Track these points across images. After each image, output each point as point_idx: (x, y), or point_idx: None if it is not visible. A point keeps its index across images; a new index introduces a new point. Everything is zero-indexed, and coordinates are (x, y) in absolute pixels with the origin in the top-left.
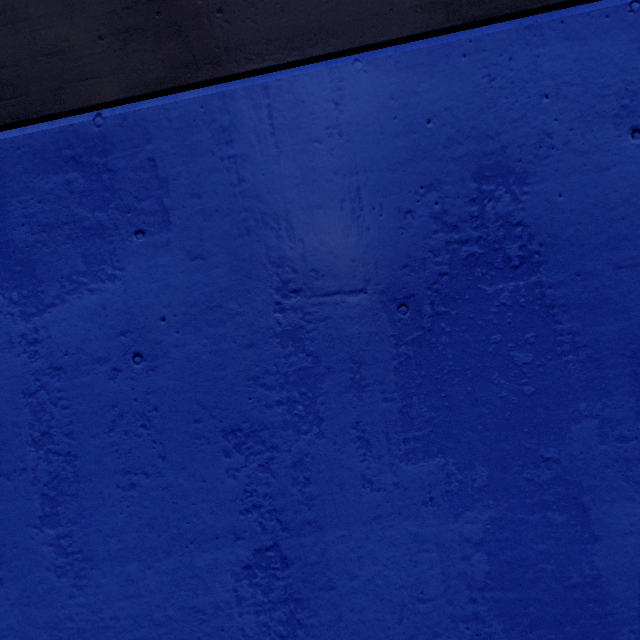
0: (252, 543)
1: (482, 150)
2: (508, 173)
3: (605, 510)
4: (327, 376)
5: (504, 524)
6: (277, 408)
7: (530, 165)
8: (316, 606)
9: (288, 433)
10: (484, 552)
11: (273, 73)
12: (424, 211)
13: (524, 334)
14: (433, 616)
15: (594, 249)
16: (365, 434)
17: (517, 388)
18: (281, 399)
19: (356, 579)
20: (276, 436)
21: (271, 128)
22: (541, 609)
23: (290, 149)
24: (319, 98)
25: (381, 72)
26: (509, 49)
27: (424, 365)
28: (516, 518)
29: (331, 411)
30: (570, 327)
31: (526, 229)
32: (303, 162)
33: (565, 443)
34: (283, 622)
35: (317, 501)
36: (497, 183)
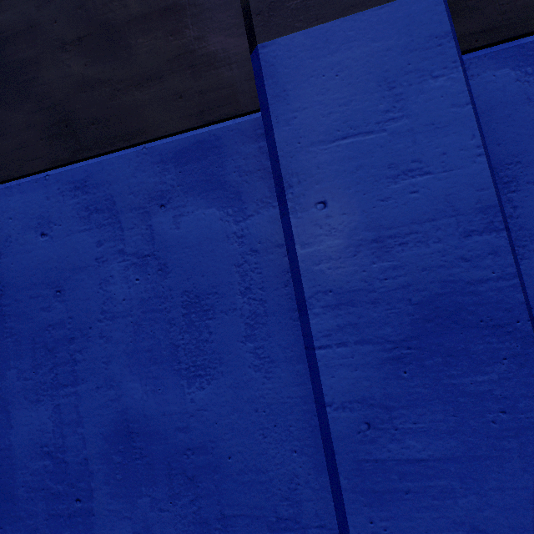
0: None
1: None
2: None
3: (17, 413)
4: None
5: None
6: None
7: (3, 250)
8: None
9: None
10: None
11: None
12: None
13: None
14: None
15: (23, 289)
16: None
17: None
18: None
19: None
20: None
21: None
22: None
23: None
24: None
25: None
26: None
27: None
28: None
29: None
30: (11, 325)
31: None
32: None
33: (4, 380)
34: None
35: None
36: None
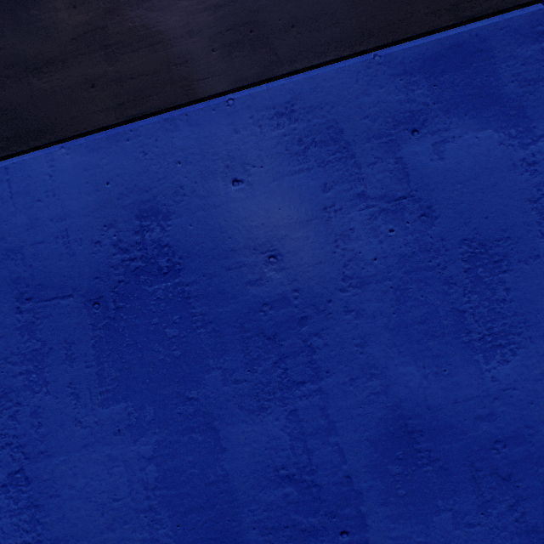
0: (7, 469)
1: (142, 199)
2: (158, 213)
3: (229, 430)
4: (51, 353)
5: (166, 444)
6: (20, 377)
7: (171, 207)
8: (49, 509)
9: (27, 393)
10: (154, 464)
11: (13, 158)
12: (107, 241)
13: (173, 317)
14: (124, 510)
15: (213, 258)
16: (76, 390)
17: (170, 353)
18: (22, 371)
19: (74, 488)
20: (20, 396)
21: (11, 194)
22: (192, 500)
23: (23, 207)
24: (40, 173)
25: (77, 154)
26: (155, 134)
27: (111, 342)
28: (173, 439)
29: (54, 376)
30: (201, 310)
31: (171, 248)
32: (31, 215)
33: (202, 387)
34: (28, 521)
35: (47, 437)
36: (152, 220)
